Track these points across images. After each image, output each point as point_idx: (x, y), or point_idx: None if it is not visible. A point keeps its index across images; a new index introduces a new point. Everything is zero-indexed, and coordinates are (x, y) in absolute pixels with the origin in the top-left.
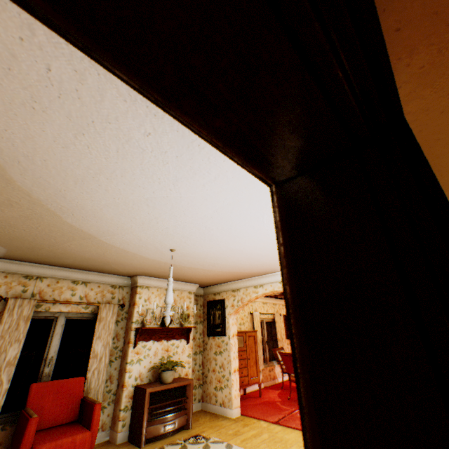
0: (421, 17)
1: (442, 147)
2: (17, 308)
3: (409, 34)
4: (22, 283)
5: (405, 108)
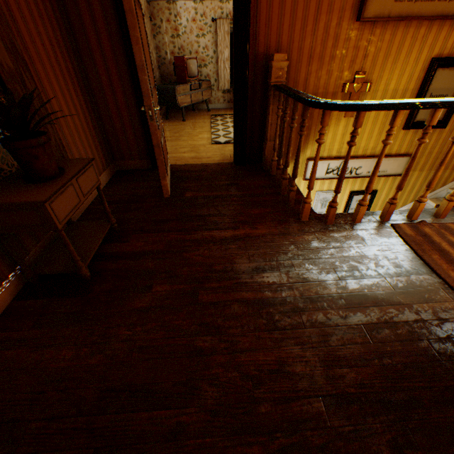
0: None
1: None
2: (222, 27)
3: None
4: (219, 8)
5: None
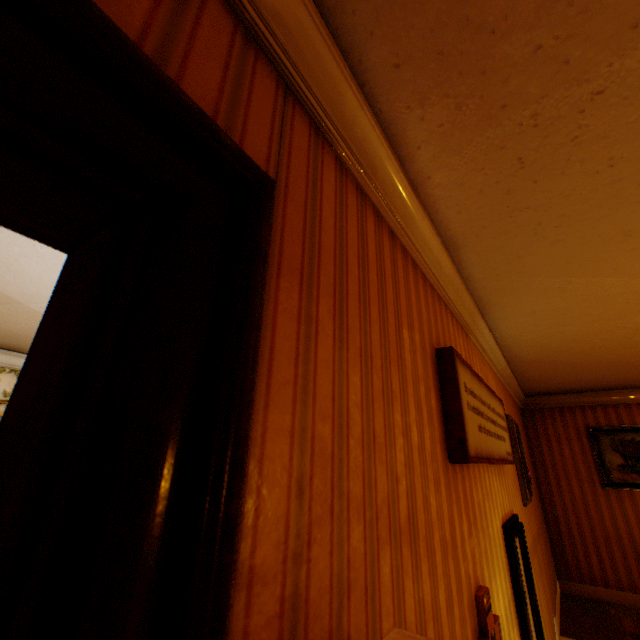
0: (425, 55)
1: (492, 238)
2: None
3: (414, 76)
4: None
5: (434, 178)
